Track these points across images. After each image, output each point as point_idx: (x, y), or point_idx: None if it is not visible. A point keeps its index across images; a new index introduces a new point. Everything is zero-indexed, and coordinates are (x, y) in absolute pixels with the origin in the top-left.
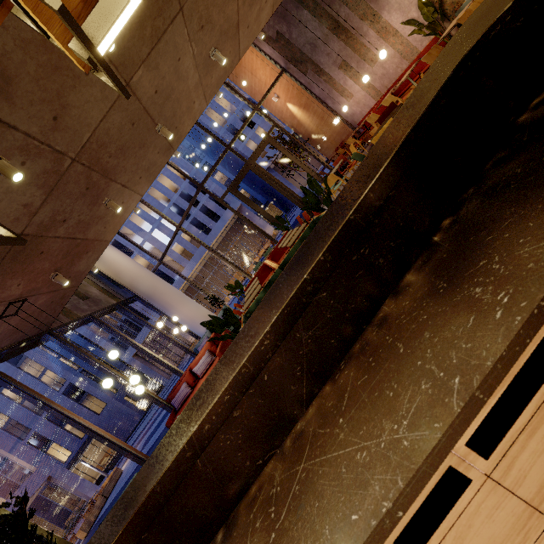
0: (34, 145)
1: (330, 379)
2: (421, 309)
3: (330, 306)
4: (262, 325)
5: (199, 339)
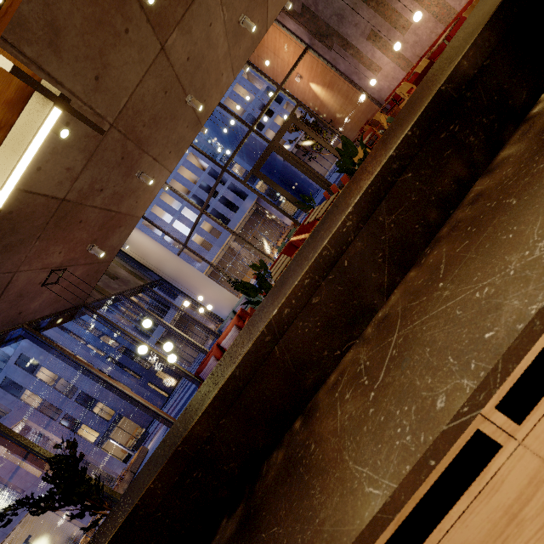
0: (77, 105)
1: (413, 267)
2: (533, 164)
3: (415, 188)
4: (338, 216)
5: (222, 322)
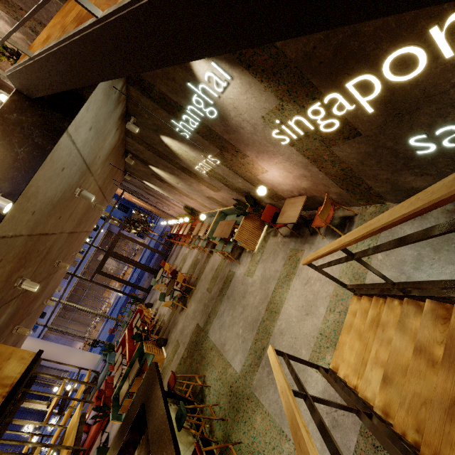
0: None
1: None
2: None
3: None
4: None
5: None
